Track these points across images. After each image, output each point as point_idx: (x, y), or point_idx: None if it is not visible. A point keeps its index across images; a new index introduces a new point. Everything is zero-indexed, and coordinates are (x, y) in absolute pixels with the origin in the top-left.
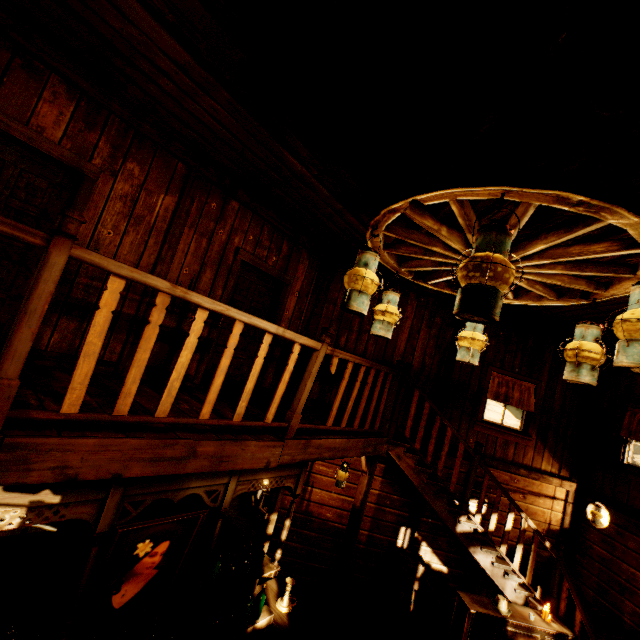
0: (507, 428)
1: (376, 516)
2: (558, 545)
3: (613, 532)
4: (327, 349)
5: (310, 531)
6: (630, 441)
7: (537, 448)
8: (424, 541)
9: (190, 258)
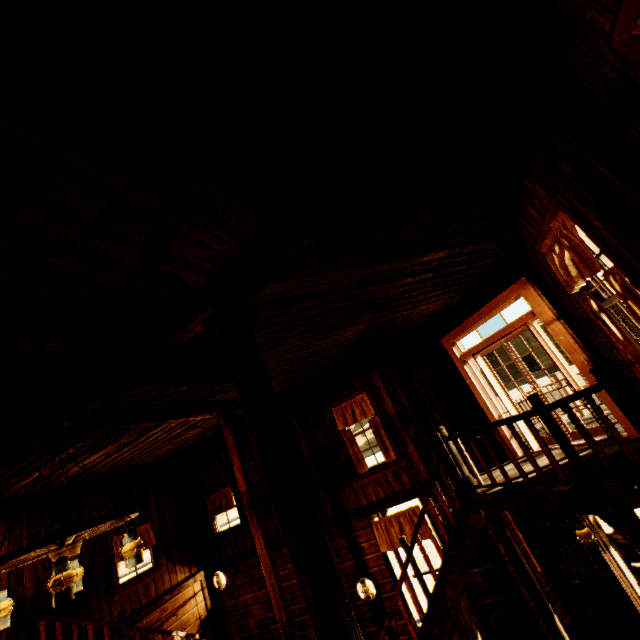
0: (143, 573)
1: None
2: (204, 629)
3: (230, 583)
4: None
5: None
6: (215, 517)
7: (170, 568)
8: None
9: None
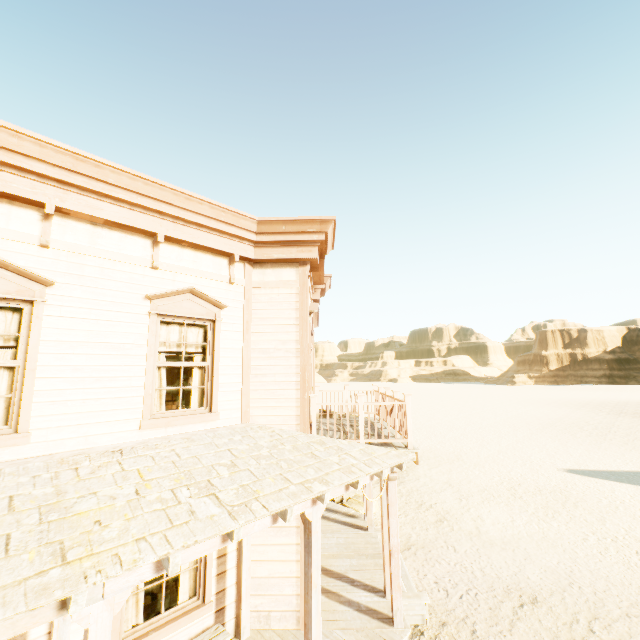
0: None
1: None
2: None
3: None
4: None
5: None
6: (191, 378)
7: None
8: None
9: None
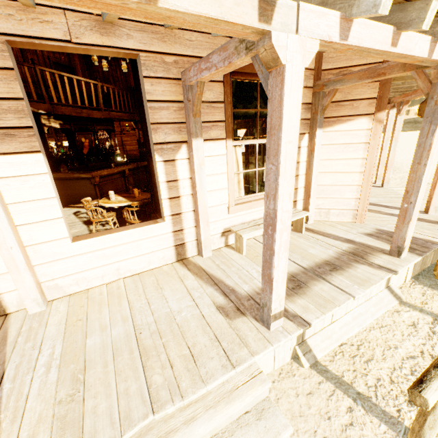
0: None
1: None
2: None
3: None
4: (100, 84)
5: None
6: None
7: None
8: None
9: None
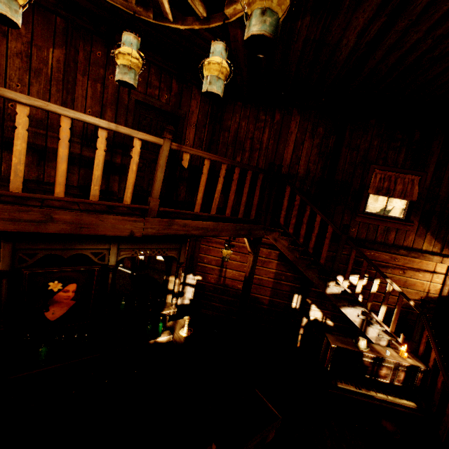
0: (389, 217)
1: (274, 287)
2: (423, 304)
3: None
4: (172, 145)
5: (228, 297)
6: None
7: (419, 232)
8: (313, 304)
9: (90, 101)
